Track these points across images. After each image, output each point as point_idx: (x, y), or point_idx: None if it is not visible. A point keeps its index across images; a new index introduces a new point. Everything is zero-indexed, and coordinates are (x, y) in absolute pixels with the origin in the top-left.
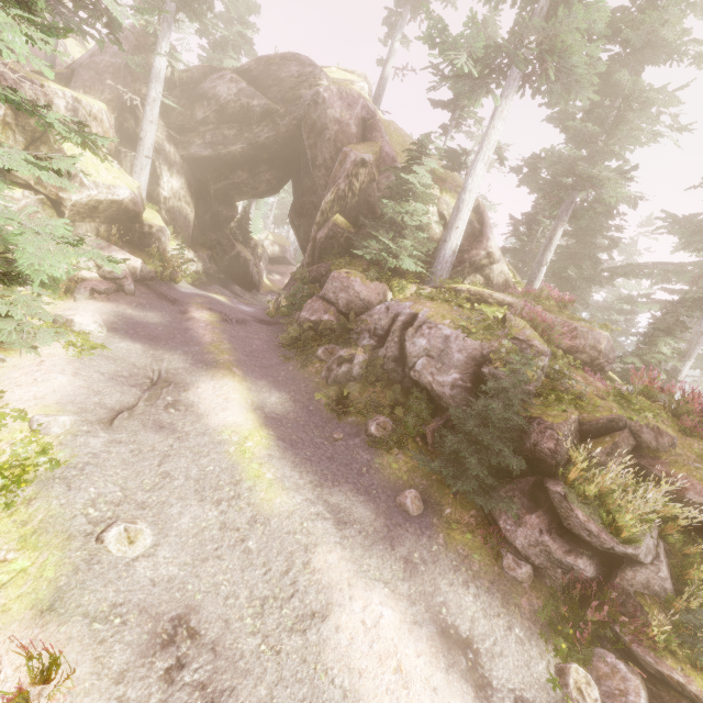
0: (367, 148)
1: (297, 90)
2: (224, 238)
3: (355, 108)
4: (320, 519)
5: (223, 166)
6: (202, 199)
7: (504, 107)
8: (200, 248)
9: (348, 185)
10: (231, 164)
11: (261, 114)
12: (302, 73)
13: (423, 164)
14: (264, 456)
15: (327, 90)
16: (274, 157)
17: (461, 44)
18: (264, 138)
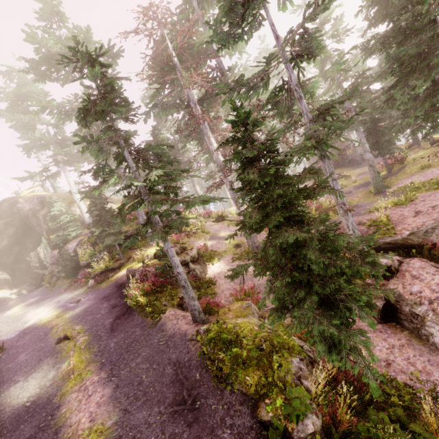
0: (44, 210)
1: (12, 209)
2: (32, 274)
3: (34, 201)
4: (32, 308)
5: (6, 251)
6: (9, 268)
7: (67, 174)
8: (21, 285)
9: (47, 225)
10: (9, 248)
11: (5, 226)
12: (10, 203)
13: (57, 205)
14: (20, 310)
15: (20, 203)
16: (24, 234)
17: (34, 175)
18: (13, 232)
